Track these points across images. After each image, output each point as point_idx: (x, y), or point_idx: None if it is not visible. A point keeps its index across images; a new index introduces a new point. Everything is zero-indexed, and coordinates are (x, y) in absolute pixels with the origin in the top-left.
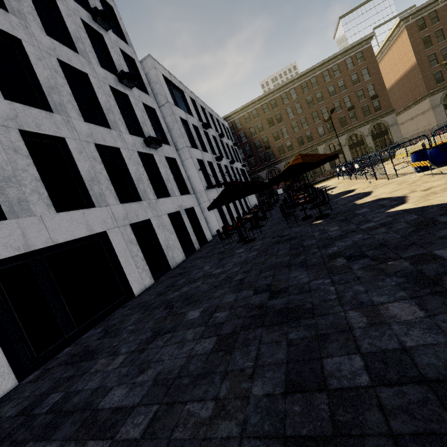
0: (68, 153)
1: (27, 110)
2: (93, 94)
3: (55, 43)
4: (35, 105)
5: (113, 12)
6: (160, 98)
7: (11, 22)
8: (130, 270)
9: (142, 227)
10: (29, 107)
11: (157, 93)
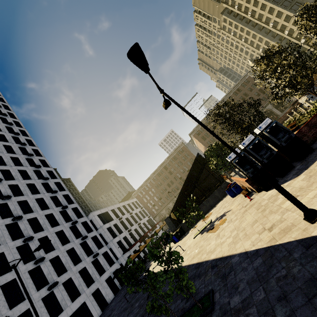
0: (72, 280)
1: (62, 276)
2: (76, 252)
3: (65, 246)
4: (63, 271)
5: (77, 208)
6: (98, 226)
7: (56, 251)
8: (93, 311)
9: (96, 291)
10: (63, 274)
11: (96, 224)
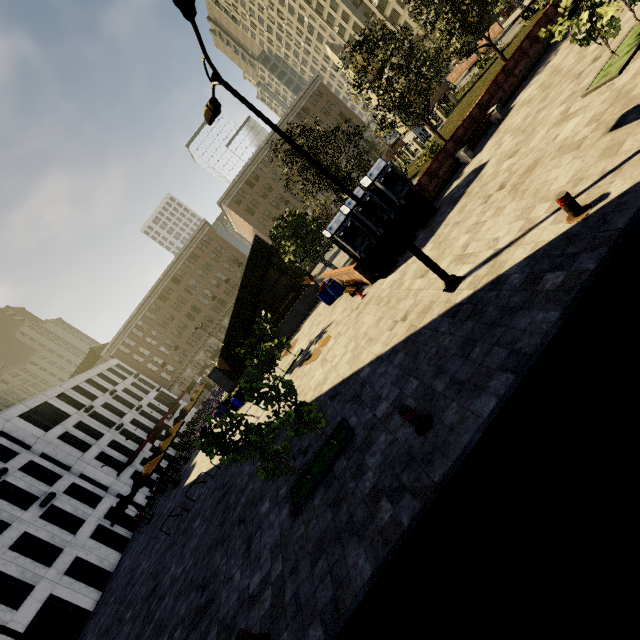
0: None
1: None
2: None
3: None
4: None
5: None
6: (29, 439)
7: None
8: (81, 600)
9: (75, 565)
10: None
11: (24, 437)
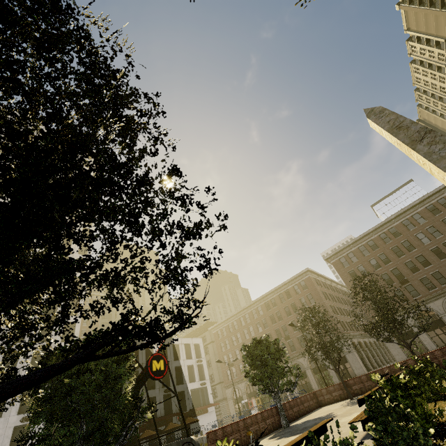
0: None
1: None
2: None
3: None
4: None
5: (76, 324)
6: None
7: None
8: None
9: None
10: None
11: None
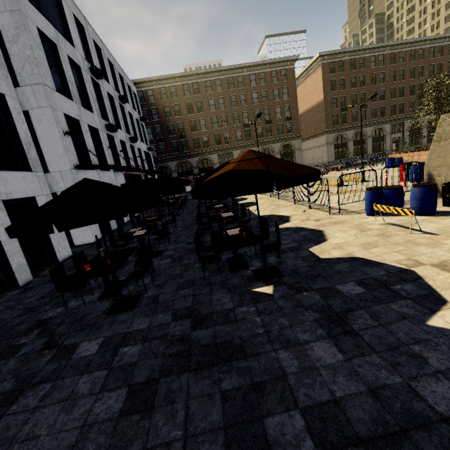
0: None
1: None
2: None
3: None
4: None
5: None
6: None
7: None
8: None
9: None
10: None
11: None
